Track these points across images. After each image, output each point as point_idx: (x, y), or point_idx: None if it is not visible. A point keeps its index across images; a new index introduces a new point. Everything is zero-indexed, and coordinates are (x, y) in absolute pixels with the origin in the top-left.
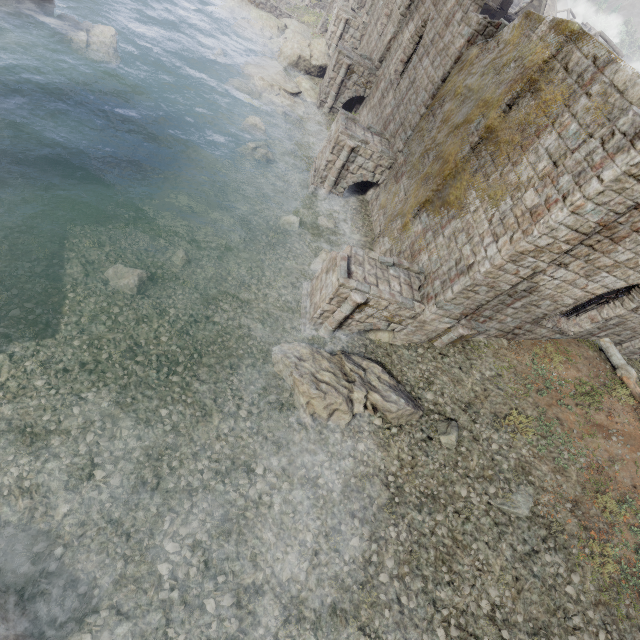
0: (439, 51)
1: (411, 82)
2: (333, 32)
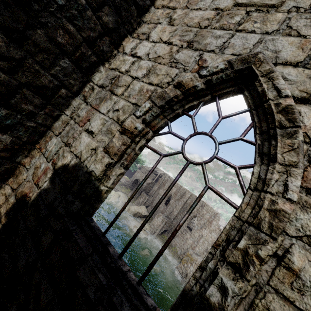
0: (211, 230)
1: (200, 235)
2: (143, 201)
